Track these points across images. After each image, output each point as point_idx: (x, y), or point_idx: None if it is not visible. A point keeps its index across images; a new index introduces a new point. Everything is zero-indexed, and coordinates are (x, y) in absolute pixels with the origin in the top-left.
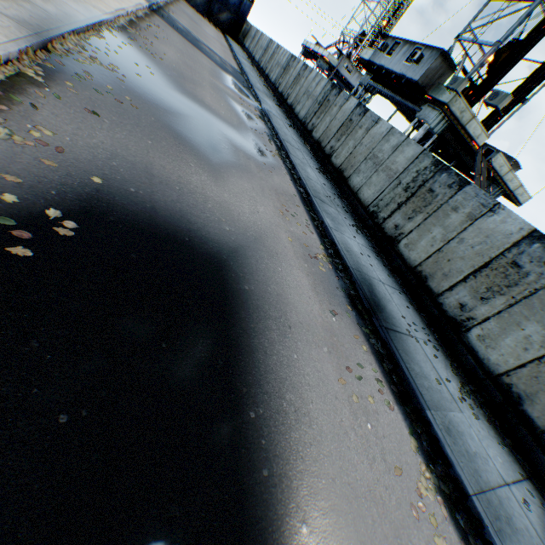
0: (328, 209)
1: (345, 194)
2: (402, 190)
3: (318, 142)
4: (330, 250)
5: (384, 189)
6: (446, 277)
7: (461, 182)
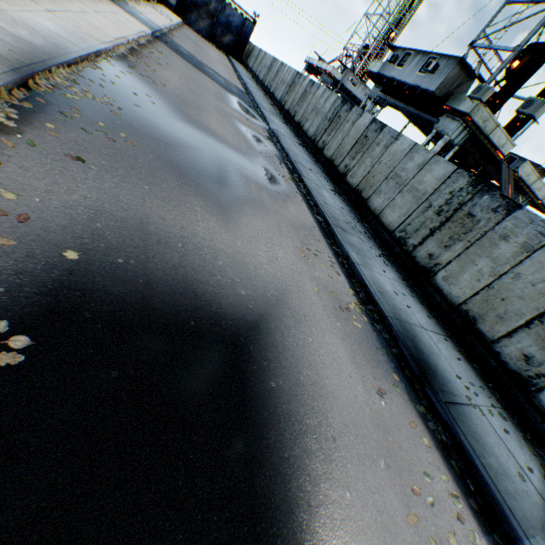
0: (351, 239)
1: (365, 217)
2: (433, 213)
3: (330, 160)
4: (361, 294)
5: (411, 212)
6: (501, 320)
7: (508, 206)
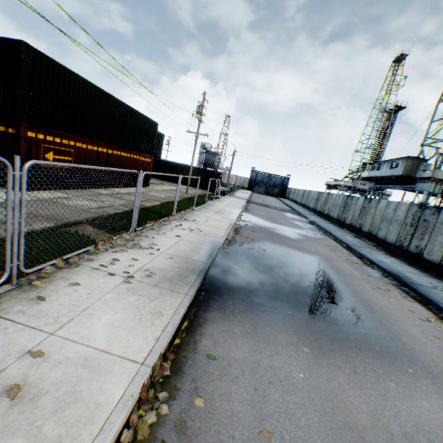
0: (362, 249)
1: (377, 243)
2: (408, 227)
3: (350, 225)
4: (366, 262)
5: (398, 231)
6: None
7: (437, 209)
